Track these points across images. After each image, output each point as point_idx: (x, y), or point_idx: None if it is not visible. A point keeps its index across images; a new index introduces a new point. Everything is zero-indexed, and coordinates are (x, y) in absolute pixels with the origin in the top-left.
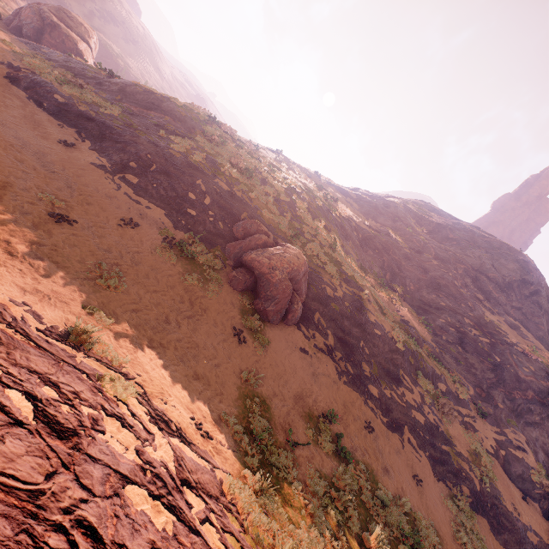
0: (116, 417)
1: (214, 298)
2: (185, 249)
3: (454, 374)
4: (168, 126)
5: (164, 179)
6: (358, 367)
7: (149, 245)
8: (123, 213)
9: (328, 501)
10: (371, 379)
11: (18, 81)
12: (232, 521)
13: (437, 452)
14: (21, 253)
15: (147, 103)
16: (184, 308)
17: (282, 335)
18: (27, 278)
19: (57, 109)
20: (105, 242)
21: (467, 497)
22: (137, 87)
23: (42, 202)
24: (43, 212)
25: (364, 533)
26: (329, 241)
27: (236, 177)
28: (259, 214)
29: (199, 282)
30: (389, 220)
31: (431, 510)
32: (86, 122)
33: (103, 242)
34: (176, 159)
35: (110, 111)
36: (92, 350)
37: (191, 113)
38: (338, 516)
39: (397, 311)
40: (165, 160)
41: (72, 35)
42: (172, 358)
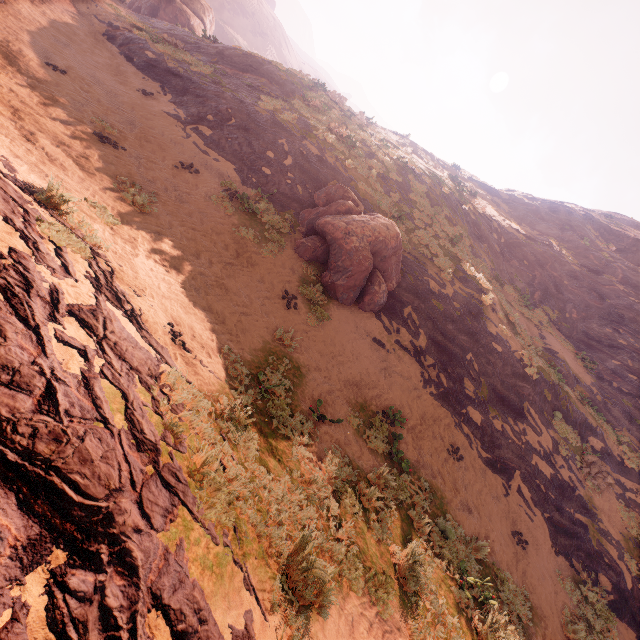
0: (20, 232)
1: (270, 258)
2: (246, 202)
3: (621, 433)
4: (262, 88)
5: (241, 134)
6: (457, 382)
7: (205, 192)
8: (184, 158)
9: (347, 488)
10: (475, 401)
11: (114, 38)
12: (142, 393)
13: (564, 518)
14: (43, 145)
15: (244, 66)
16: (225, 254)
17: (352, 318)
18: (32, 157)
19: (146, 65)
20: (152, 174)
21: (606, 592)
22: (237, 51)
23: (92, 124)
24: (89, 130)
25: (394, 546)
26: (450, 234)
27: (331, 142)
28: (353, 186)
29: (255, 239)
30: (555, 229)
31: (531, 581)
32: (172, 77)
33: (149, 173)
34: (260, 116)
35: (200, 70)
36: (66, 220)
37: (294, 78)
38: (356, 509)
39: (541, 338)
40: (246, 116)
41: (185, 10)
42: (184, 283)
